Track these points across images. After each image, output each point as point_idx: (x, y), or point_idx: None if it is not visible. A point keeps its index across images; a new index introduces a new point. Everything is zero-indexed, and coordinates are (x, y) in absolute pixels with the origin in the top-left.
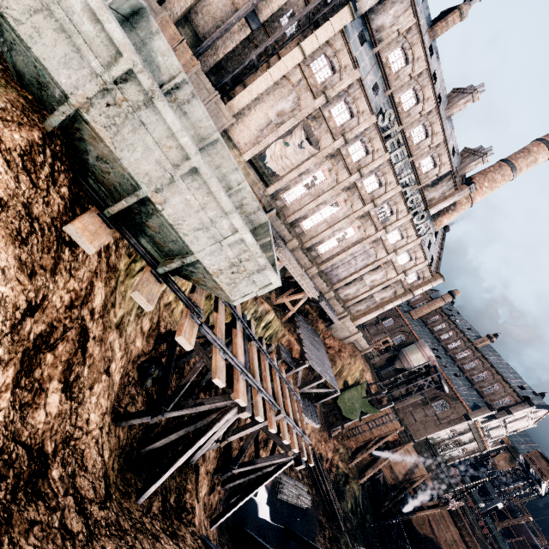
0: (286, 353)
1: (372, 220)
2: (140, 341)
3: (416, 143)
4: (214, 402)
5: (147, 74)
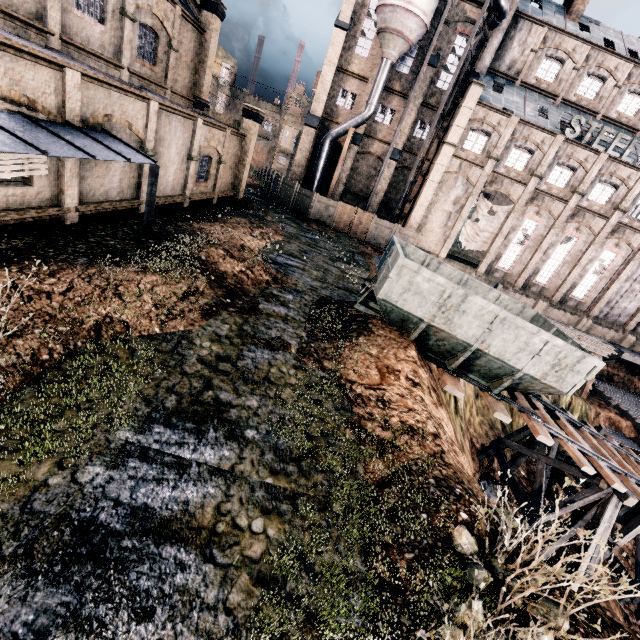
0: (616, 435)
1: (632, 228)
2: (470, 460)
3: (633, 114)
4: (584, 497)
5: (460, 288)
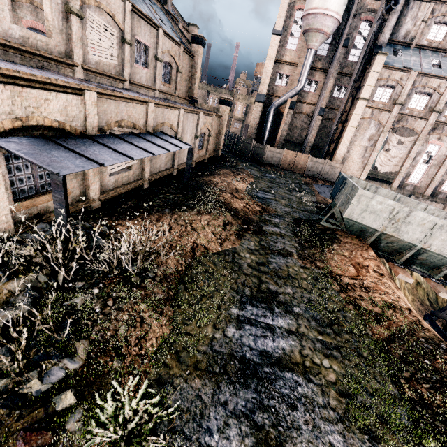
0: None
1: None
2: None
3: None
4: None
5: (406, 206)
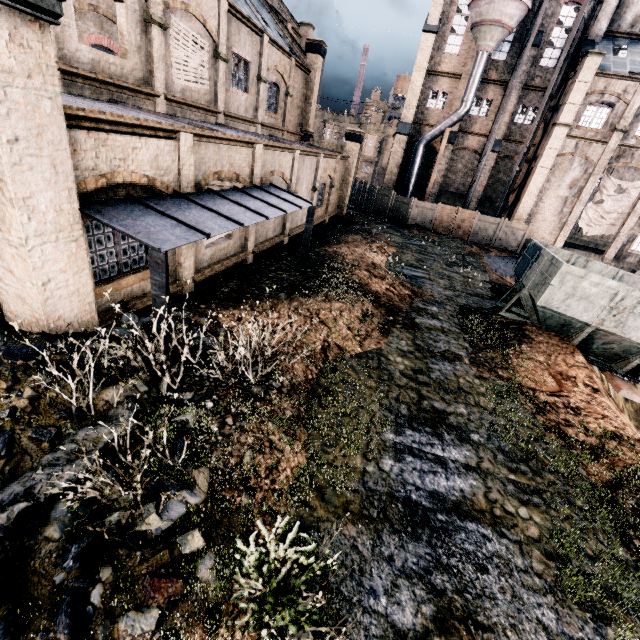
0: None
1: None
2: None
3: None
4: None
5: (636, 290)
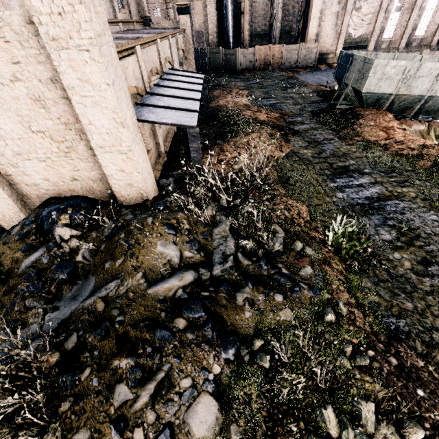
0: None
1: None
2: None
3: None
4: None
5: (416, 62)
